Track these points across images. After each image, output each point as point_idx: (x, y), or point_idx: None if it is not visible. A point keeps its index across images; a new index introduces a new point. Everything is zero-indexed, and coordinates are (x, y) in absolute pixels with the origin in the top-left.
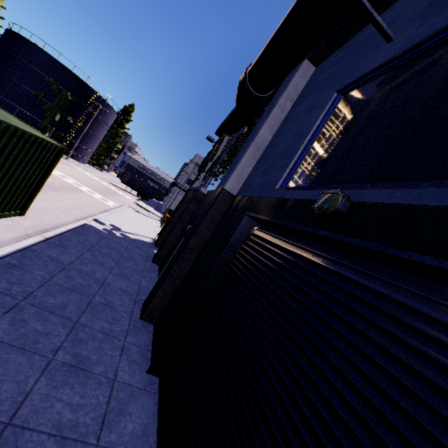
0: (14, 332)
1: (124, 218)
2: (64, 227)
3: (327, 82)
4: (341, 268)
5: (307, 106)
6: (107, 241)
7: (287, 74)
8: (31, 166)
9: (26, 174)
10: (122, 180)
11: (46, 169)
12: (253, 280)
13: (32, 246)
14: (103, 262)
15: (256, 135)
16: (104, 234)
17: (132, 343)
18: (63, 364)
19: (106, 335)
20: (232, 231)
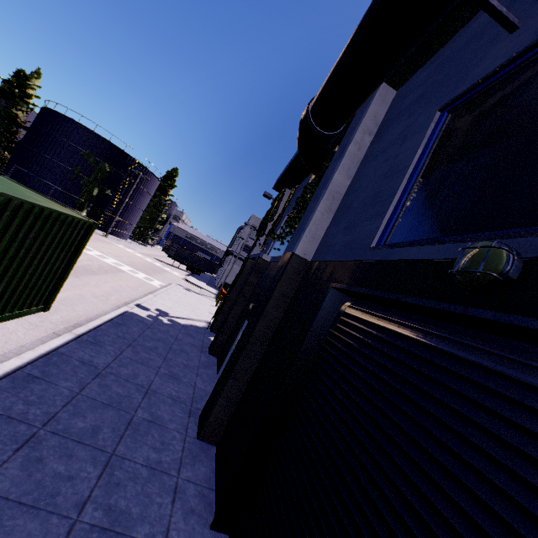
0: (25, 481)
1: (173, 299)
2: (100, 319)
3: (419, 102)
4: (530, 373)
5: (396, 135)
6: (152, 331)
7: (362, 101)
8: (55, 249)
9: (49, 260)
10: (169, 254)
11: (74, 251)
12: (358, 386)
13: (60, 348)
14: (147, 361)
15: (329, 181)
16: (149, 323)
17: (188, 479)
18: (91, 527)
19: (151, 471)
20: (313, 310)
